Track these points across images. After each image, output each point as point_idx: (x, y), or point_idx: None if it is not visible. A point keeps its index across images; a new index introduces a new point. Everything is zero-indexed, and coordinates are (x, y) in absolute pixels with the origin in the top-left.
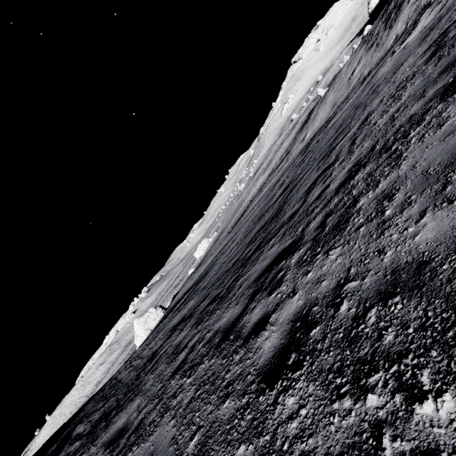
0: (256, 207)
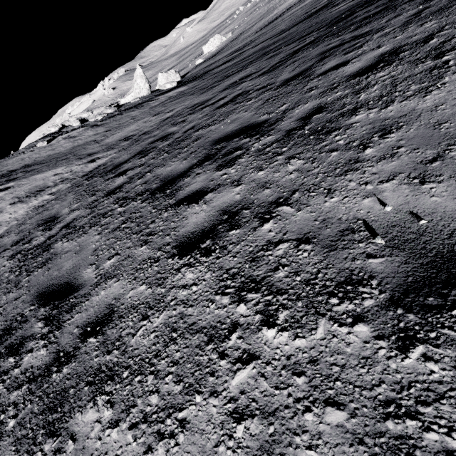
0: (298, 12)
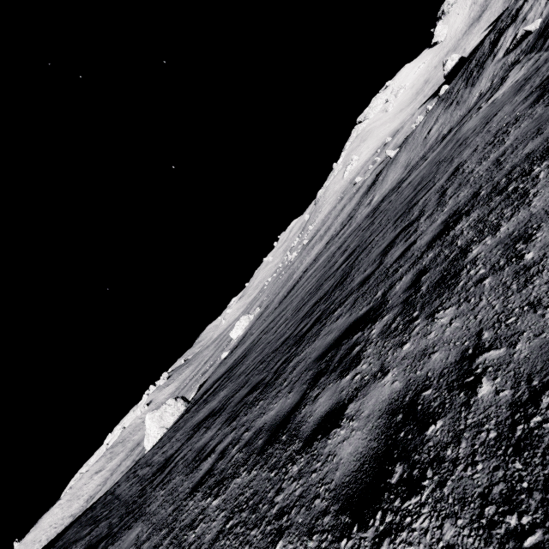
0: (311, 278)
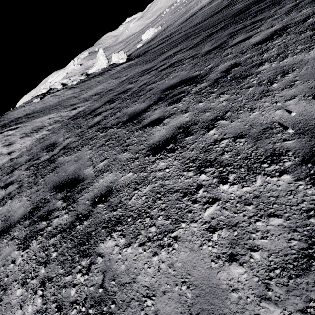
0: (207, 11)
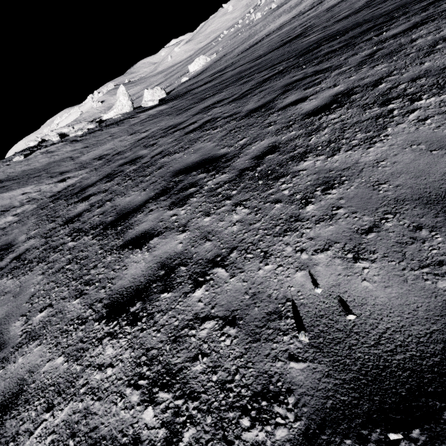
0: (275, 38)
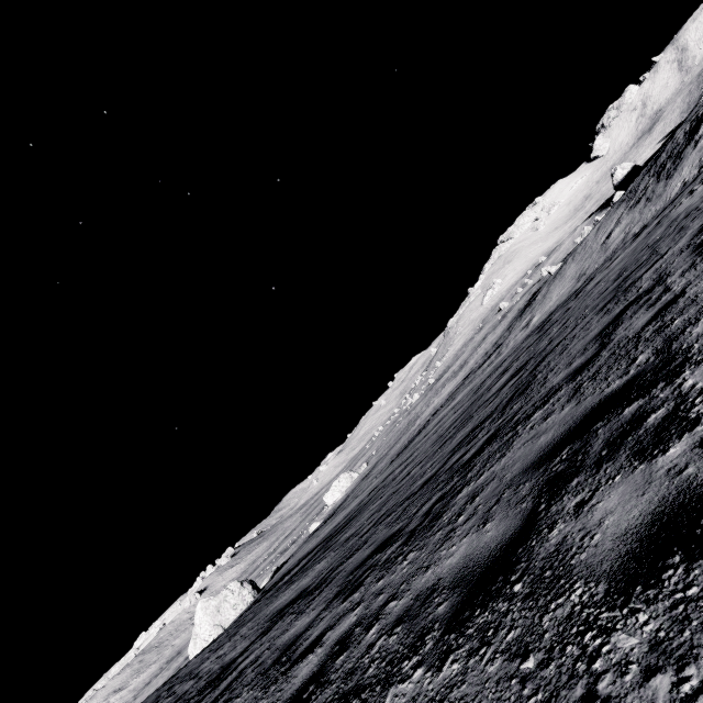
0: (447, 416)
